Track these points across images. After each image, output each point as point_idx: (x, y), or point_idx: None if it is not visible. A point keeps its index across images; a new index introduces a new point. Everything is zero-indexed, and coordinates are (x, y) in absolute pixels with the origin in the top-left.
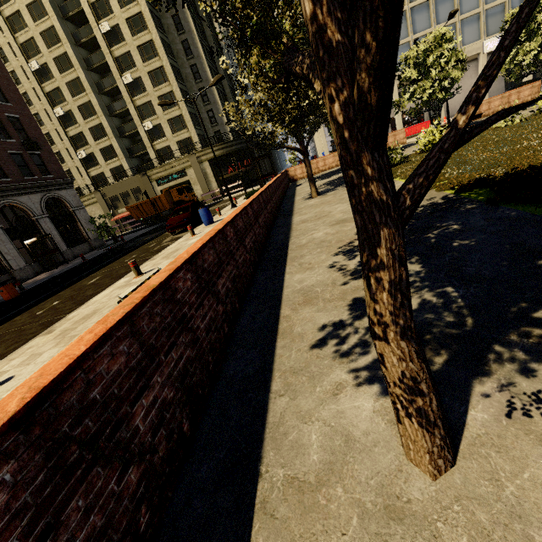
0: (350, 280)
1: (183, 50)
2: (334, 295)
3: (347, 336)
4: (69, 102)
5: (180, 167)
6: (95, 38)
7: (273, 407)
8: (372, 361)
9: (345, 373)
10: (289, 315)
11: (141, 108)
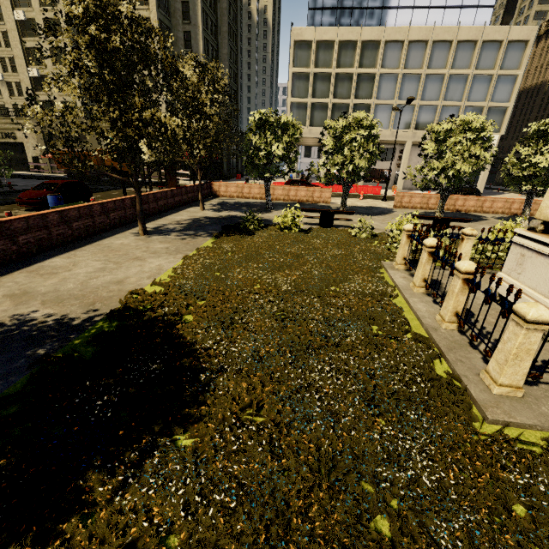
0: None
1: (181, 11)
2: None
3: None
4: (35, 10)
5: None
6: None
7: None
8: None
9: None
10: None
11: None
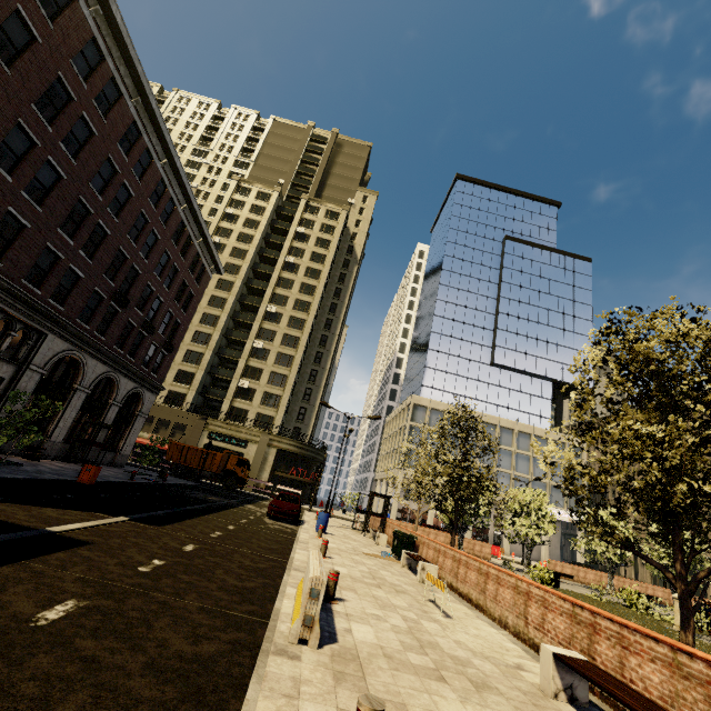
0: None
1: (315, 356)
2: None
3: None
4: (193, 323)
5: (246, 436)
6: (256, 307)
7: None
8: None
9: None
10: None
11: (249, 368)
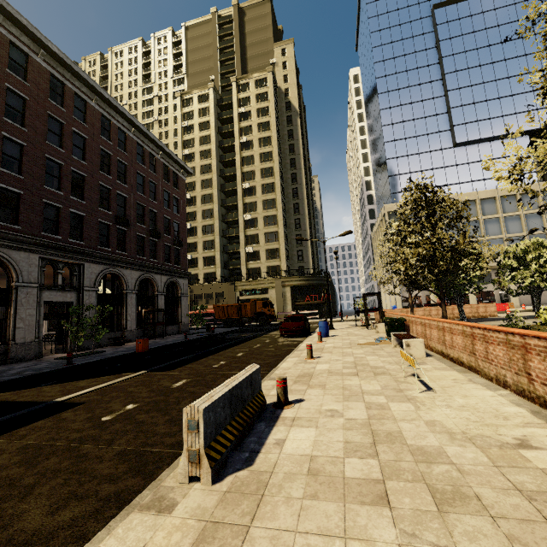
0: None
1: (293, 208)
2: None
3: None
4: (198, 222)
5: (265, 285)
6: (235, 190)
7: None
8: None
9: None
10: None
11: (248, 237)
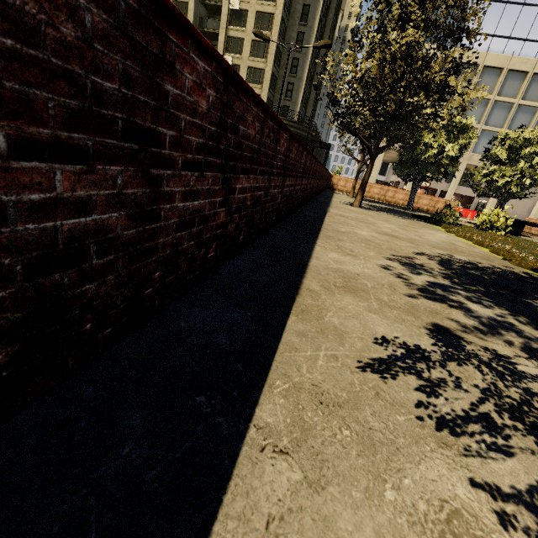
0: (419, 296)
1: (300, 13)
2: (397, 303)
3: (441, 384)
4: None
5: None
6: None
7: (251, 481)
8: (532, 485)
9: (466, 485)
10: (317, 291)
11: (230, 40)
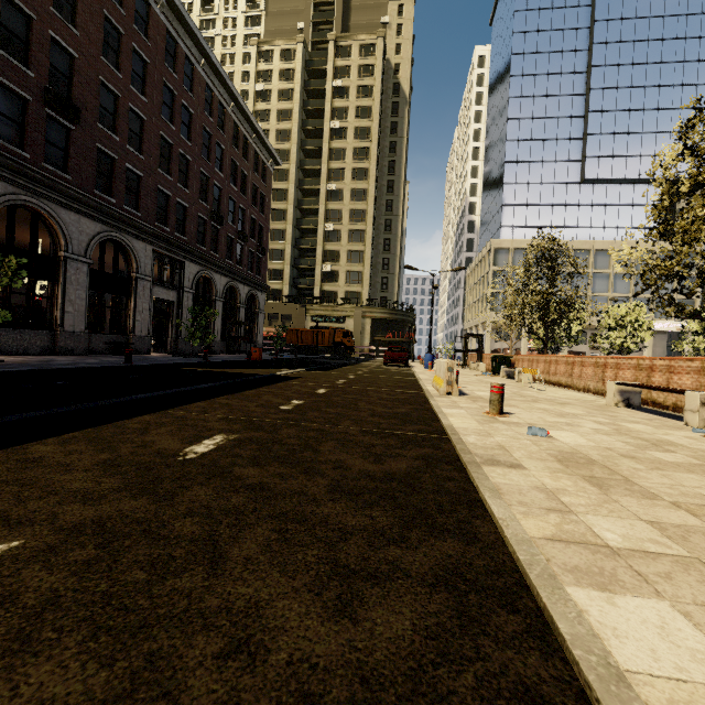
0: None
1: (384, 225)
2: None
3: None
4: None
5: (342, 313)
6: (316, 189)
7: None
8: None
9: None
10: None
11: (327, 252)
